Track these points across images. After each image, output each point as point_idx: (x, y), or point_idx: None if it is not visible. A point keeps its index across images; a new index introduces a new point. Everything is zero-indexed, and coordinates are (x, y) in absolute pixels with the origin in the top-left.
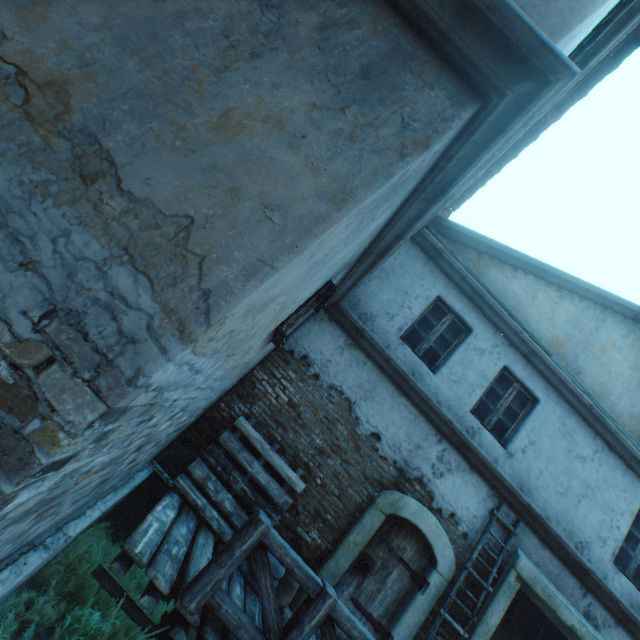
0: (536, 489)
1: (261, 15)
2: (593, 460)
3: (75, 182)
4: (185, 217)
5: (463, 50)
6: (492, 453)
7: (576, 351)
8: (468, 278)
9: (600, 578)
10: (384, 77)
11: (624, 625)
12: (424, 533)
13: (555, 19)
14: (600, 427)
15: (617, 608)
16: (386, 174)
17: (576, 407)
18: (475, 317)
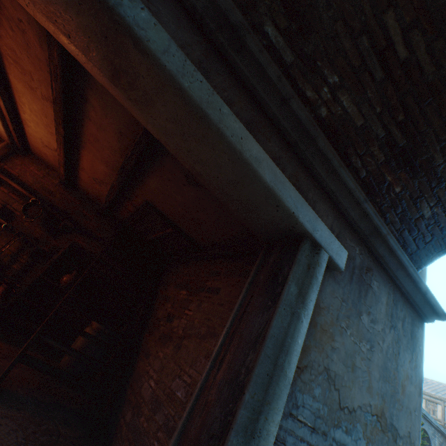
0: None
1: (394, 333)
2: None
3: (394, 444)
4: (408, 432)
5: (424, 312)
6: None
7: None
8: None
9: None
10: (413, 333)
11: None
12: None
13: (423, 269)
14: None
15: None
16: (422, 373)
17: None
18: None
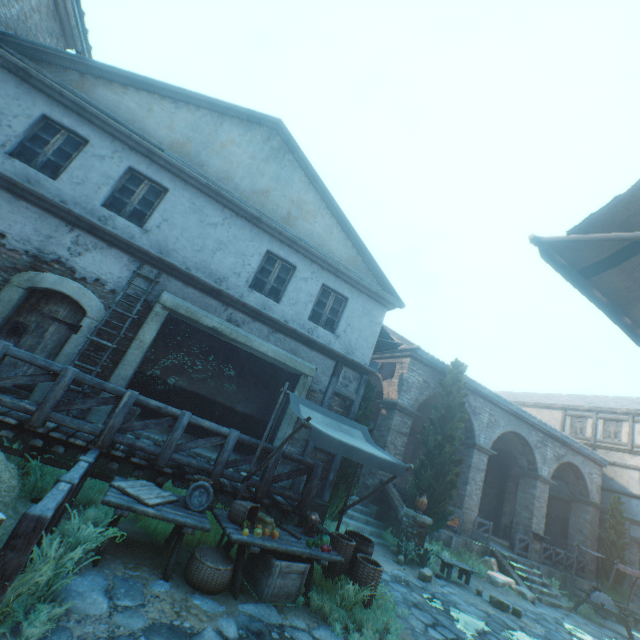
0: (176, 251)
1: None
2: (224, 225)
3: None
4: None
5: None
6: (129, 233)
7: (199, 150)
8: (65, 93)
9: (229, 293)
10: None
11: (259, 320)
12: (69, 295)
13: None
14: (224, 201)
15: (250, 310)
16: None
17: (202, 190)
18: (90, 130)
